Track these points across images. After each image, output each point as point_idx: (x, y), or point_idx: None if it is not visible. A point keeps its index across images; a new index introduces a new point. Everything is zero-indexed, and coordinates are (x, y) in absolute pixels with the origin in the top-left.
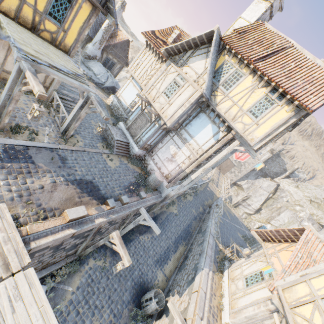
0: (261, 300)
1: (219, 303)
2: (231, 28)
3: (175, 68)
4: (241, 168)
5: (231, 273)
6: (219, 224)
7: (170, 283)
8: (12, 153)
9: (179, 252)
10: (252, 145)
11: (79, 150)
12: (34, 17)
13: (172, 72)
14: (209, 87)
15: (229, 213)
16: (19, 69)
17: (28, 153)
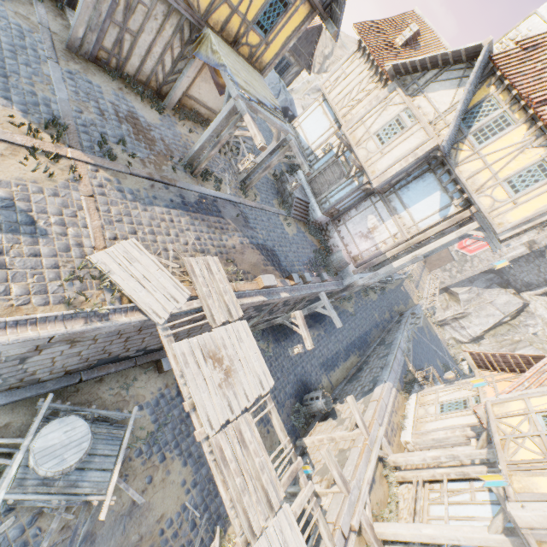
0: (459, 426)
1: (400, 423)
2: (513, 32)
3: (403, 98)
4: (464, 265)
5: (420, 398)
6: (413, 340)
7: (337, 392)
8: (207, 205)
9: (351, 363)
10: (498, 232)
11: (257, 207)
12: (239, 29)
13: (397, 103)
14: (452, 137)
15: (428, 330)
16: (232, 108)
17: (217, 206)
